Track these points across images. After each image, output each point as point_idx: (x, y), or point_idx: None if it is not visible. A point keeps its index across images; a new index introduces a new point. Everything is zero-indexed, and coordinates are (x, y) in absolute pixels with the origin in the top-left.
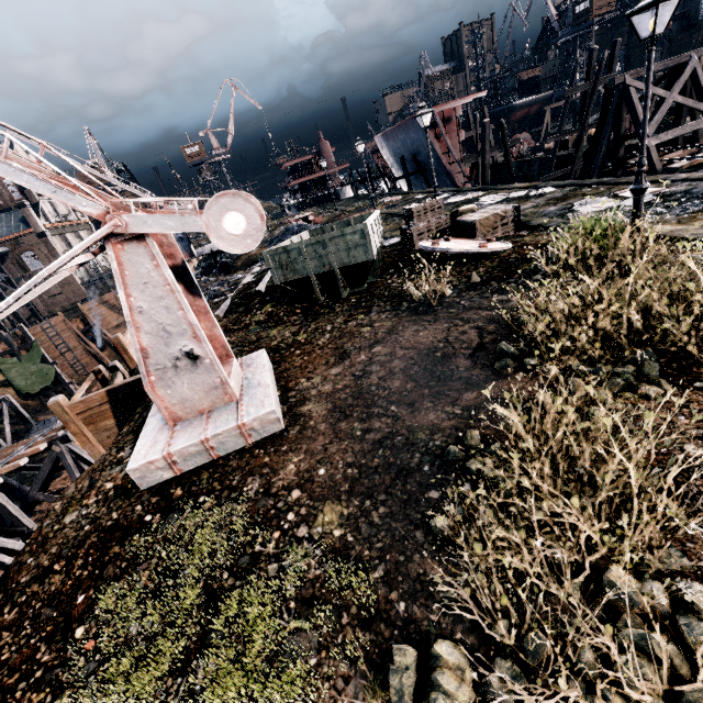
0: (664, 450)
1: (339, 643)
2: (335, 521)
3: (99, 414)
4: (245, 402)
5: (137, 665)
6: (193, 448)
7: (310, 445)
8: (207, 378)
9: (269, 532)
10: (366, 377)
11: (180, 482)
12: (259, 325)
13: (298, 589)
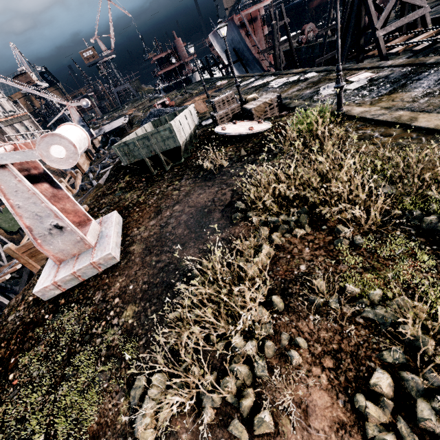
0: (290, 269)
1: (118, 376)
2: (131, 315)
3: (36, 251)
4: (97, 248)
5: (35, 390)
6: (68, 277)
7: (129, 271)
8: (71, 237)
9: (100, 322)
10: (166, 227)
11: (64, 296)
12: (121, 190)
13: (107, 351)
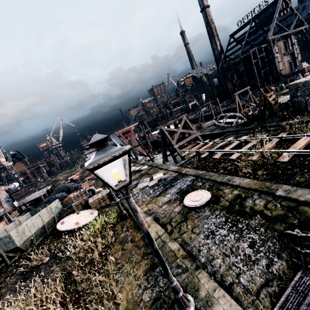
0: None
1: None
2: None
3: None
4: None
5: None
6: None
7: None
8: None
9: None
10: None
11: None
12: None
13: None
